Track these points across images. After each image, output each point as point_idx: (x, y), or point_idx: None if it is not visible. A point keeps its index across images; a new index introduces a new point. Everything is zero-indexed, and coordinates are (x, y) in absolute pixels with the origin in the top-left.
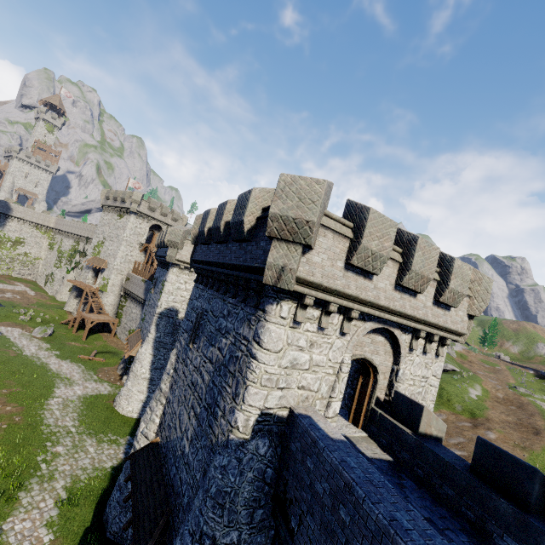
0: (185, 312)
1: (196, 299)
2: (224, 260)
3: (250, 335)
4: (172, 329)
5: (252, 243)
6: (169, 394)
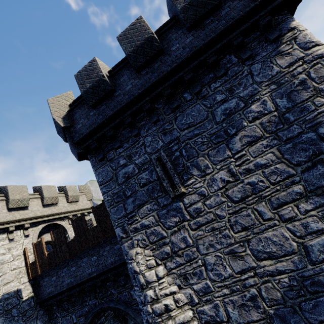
0: (29, 286)
1: (124, 166)
2: (178, 60)
3: (297, 54)
4: (23, 323)
5: (226, 5)
6: (189, 292)
